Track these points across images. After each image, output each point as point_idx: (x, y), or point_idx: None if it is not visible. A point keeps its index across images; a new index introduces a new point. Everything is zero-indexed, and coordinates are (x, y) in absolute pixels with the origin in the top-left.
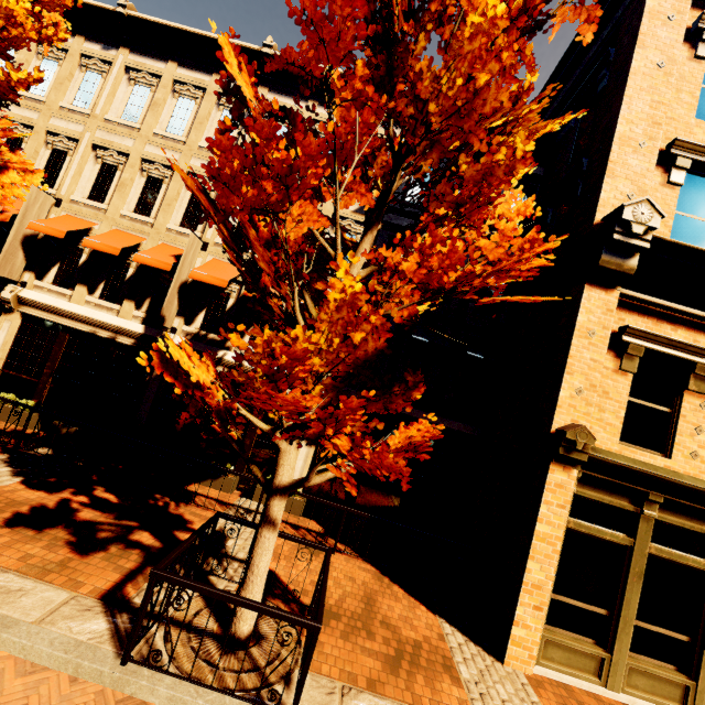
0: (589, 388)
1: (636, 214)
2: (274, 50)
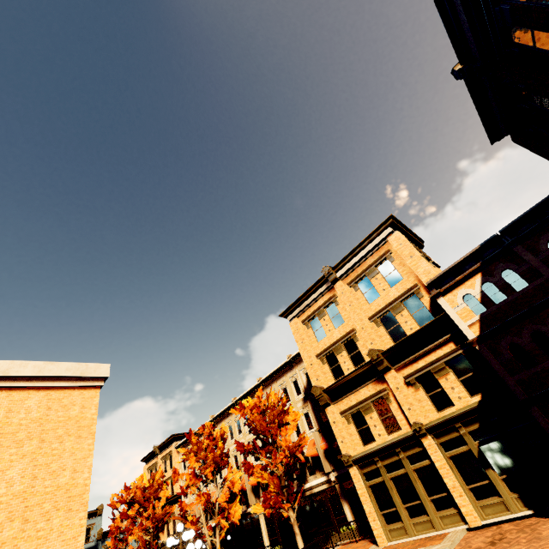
0: (343, 438)
1: (314, 391)
2: (260, 379)
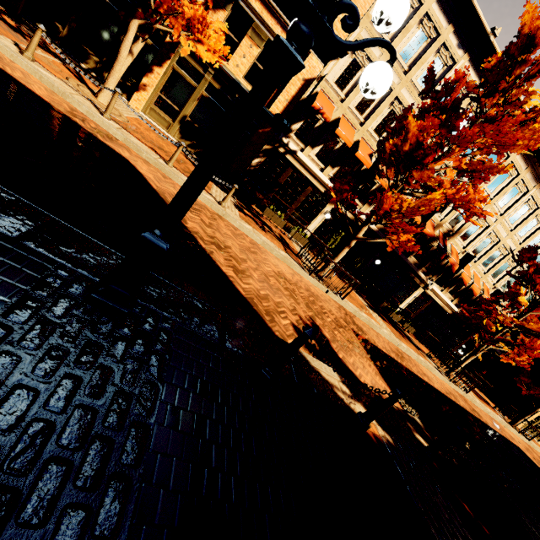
0: None
1: None
2: None
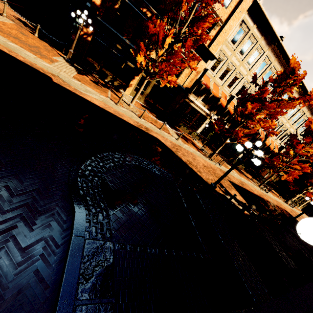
0: None
1: None
2: None
